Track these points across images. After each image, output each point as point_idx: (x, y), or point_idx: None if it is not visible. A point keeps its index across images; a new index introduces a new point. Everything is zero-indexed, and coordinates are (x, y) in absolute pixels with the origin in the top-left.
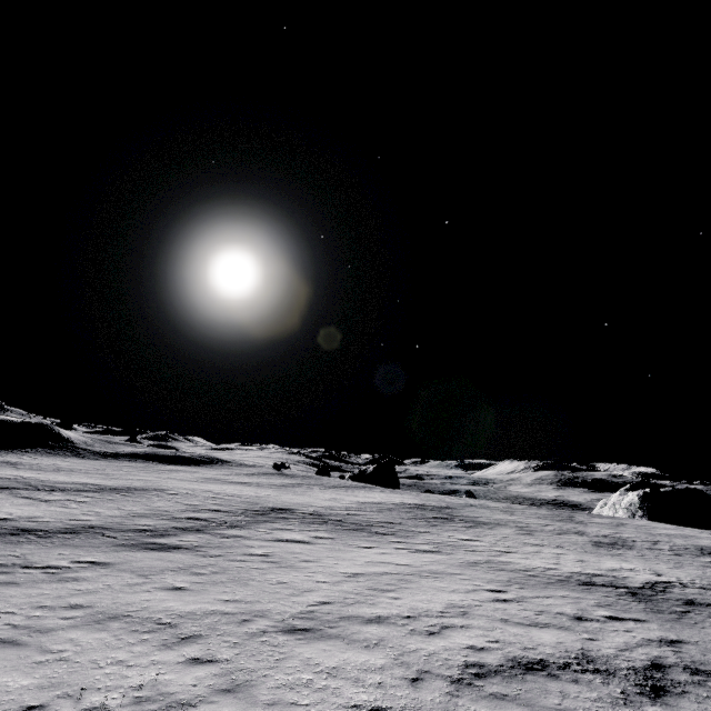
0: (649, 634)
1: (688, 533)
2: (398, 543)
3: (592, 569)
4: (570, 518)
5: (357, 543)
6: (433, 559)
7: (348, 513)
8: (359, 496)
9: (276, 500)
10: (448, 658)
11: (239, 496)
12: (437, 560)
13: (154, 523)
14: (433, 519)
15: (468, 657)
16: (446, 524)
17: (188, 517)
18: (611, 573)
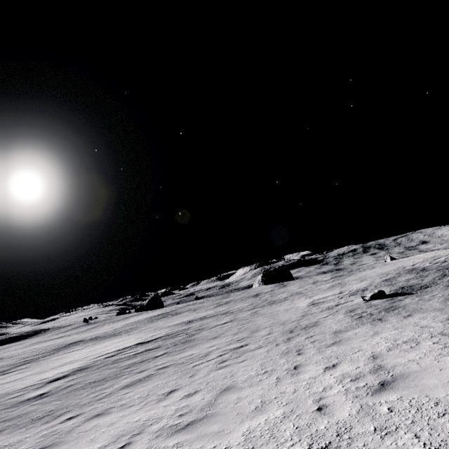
0: (169, 332)
1: (265, 288)
2: (124, 335)
3: (192, 318)
4: (227, 296)
5: (104, 341)
6: (132, 335)
7: (113, 331)
8: (130, 320)
9: (76, 339)
10: (98, 356)
11: (53, 344)
12: (133, 335)
13: (1, 370)
14: (157, 319)
15: (105, 354)
16: (159, 320)
17: (20, 362)
18: (196, 317)
